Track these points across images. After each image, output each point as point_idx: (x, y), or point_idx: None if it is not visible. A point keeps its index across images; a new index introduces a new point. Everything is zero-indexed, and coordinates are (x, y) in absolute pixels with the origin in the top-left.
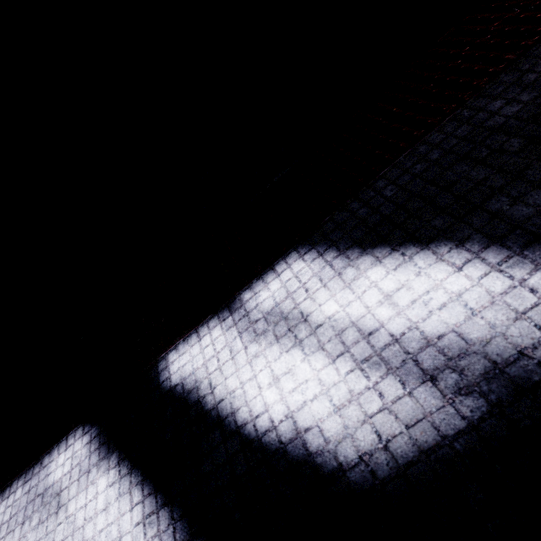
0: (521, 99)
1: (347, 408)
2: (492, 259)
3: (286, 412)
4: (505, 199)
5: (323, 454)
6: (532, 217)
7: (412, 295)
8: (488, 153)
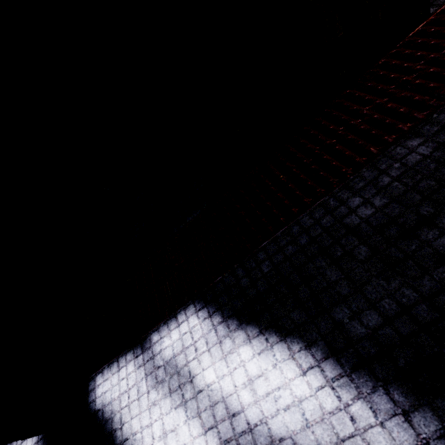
0: (374, 202)
1: None
2: (328, 372)
3: None
4: (347, 310)
5: None
6: (363, 339)
7: (268, 387)
8: (341, 254)
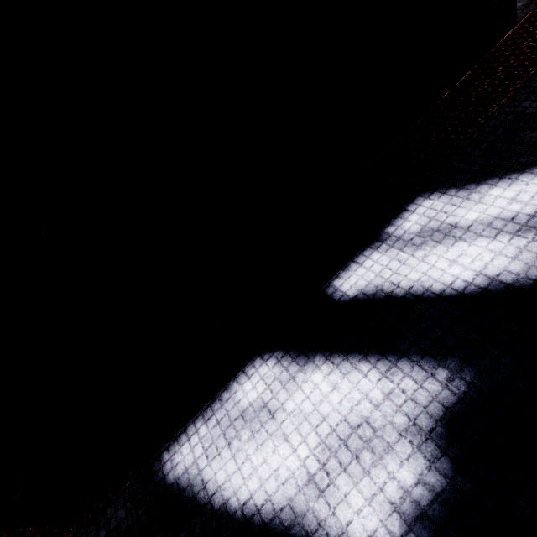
0: None
1: (521, 255)
2: None
3: (474, 273)
4: None
5: (519, 281)
6: None
7: (530, 194)
8: (536, 125)
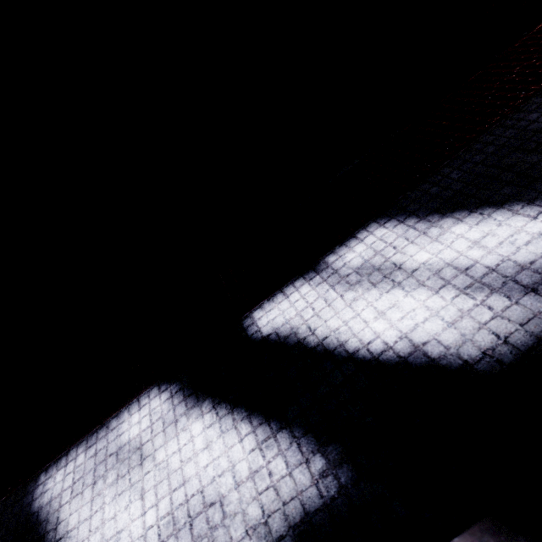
0: None
1: (461, 322)
2: None
3: (399, 334)
4: None
5: (446, 357)
6: None
7: (498, 239)
8: (536, 145)
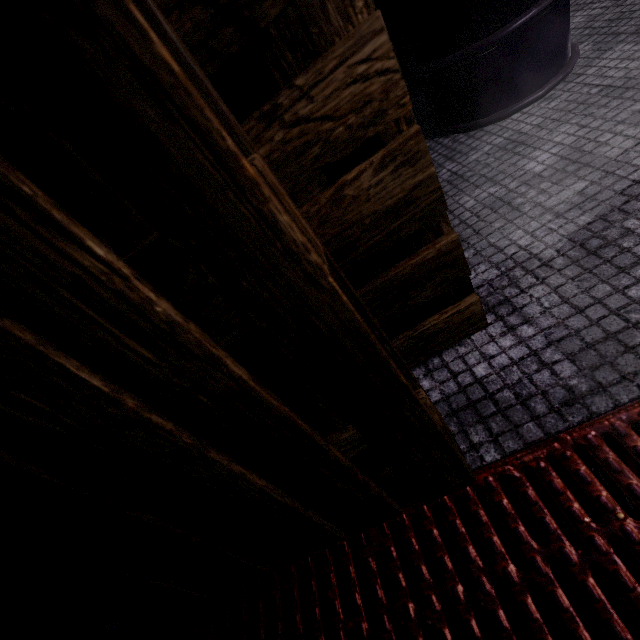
0: None
1: None
2: None
3: None
4: None
5: None
6: None
7: None
8: None
